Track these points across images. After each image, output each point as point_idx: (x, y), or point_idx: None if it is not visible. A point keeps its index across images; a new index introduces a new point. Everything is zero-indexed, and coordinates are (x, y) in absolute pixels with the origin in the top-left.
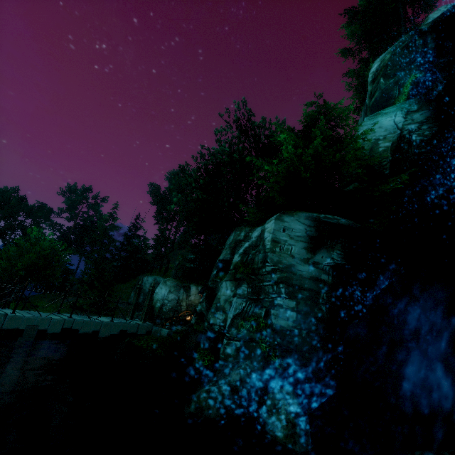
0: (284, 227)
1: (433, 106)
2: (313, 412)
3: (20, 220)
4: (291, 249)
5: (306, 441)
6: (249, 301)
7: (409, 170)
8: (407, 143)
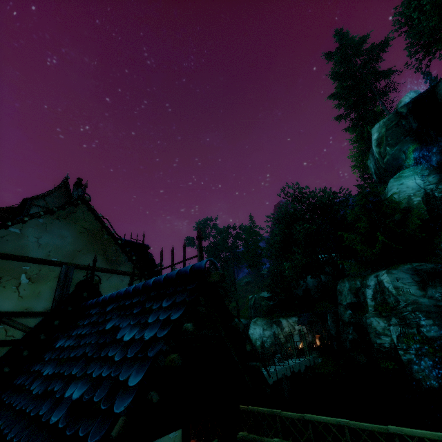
0: (396, 278)
1: (438, 171)
2: None
3: None
4: (410, 291)
5: None
6: (401, 326)
7: None
8: (433, 198)
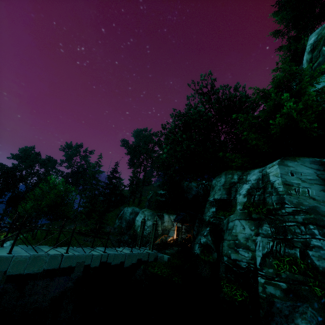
0: (291, 171)
1: None
2: None
3: (36, 170)
4: (307, 191)
5: None
6: (276, 240)
7: None
8: None
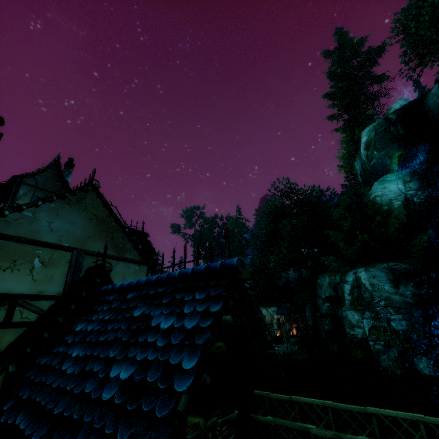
0: (373, 275)
1: (419, 178)
2: (433, 362)
3: None
4: (384, 288)
5: (438, 372)
6: (374, 319)
7: (426, 233)
8: (411, 203)
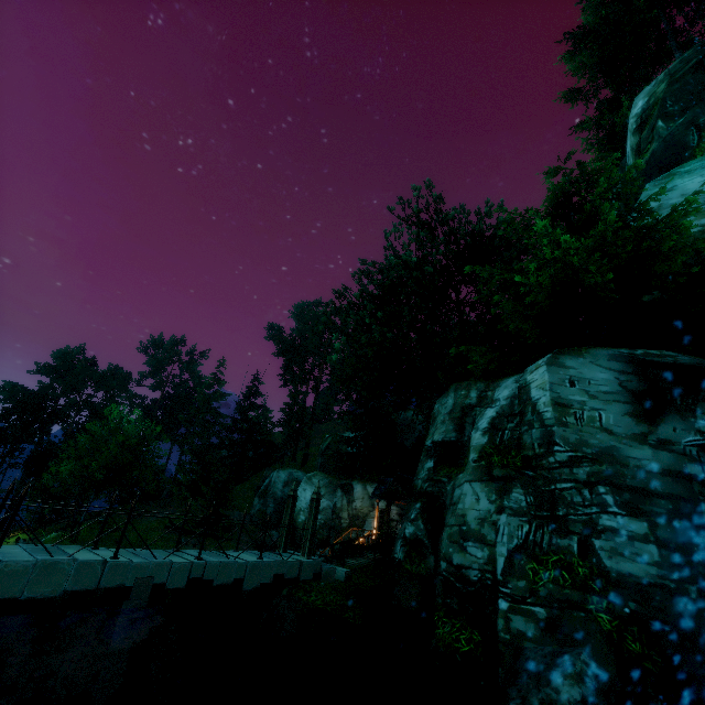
0: (571, 377)
1: None
2: None
3: (87, 395)
4: (599, 417)
5: None
6: (536, 520)
7: None
8: None
